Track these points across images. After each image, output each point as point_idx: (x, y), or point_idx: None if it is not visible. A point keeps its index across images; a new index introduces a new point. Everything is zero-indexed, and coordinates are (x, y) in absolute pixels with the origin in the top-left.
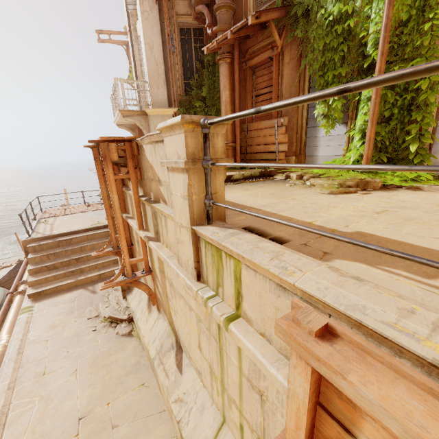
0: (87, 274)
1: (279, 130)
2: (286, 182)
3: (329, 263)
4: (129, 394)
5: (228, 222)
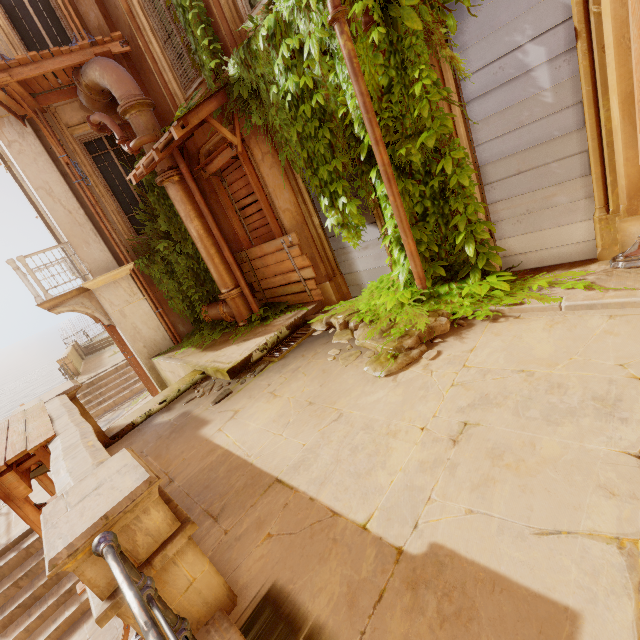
0: None
1: (292, 252)
2: (328, 342)
3: None
4: None
5: (240, 577)
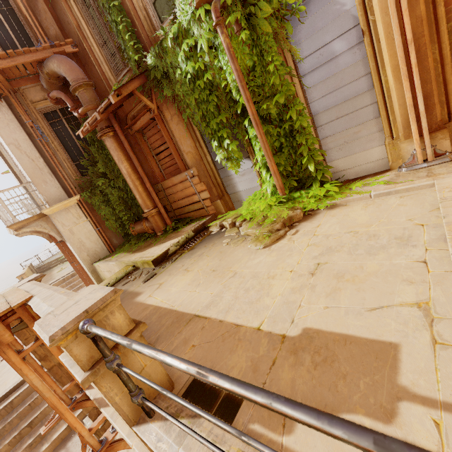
0: (51, 436)
1: (193, 181)
2: (222, 236)
3: (294, 437)
4: None
5: (175, 372)
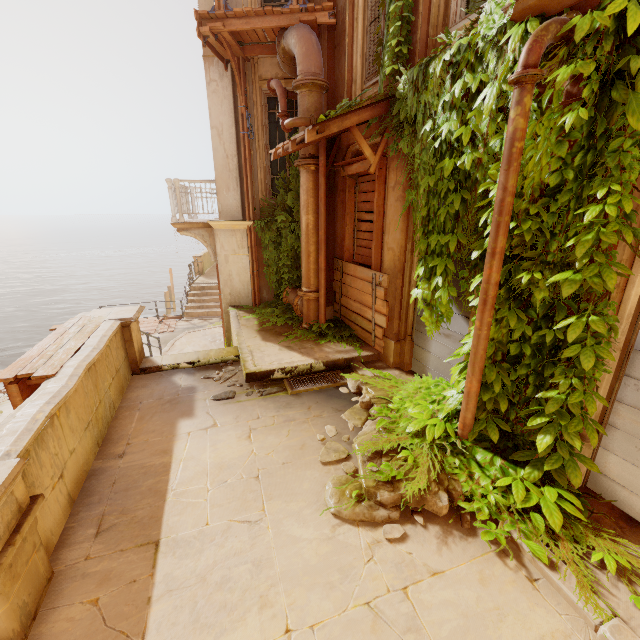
0: None
1: (377, 291)
2: (340, 412)
3: None
4: None
5: (46, 622)
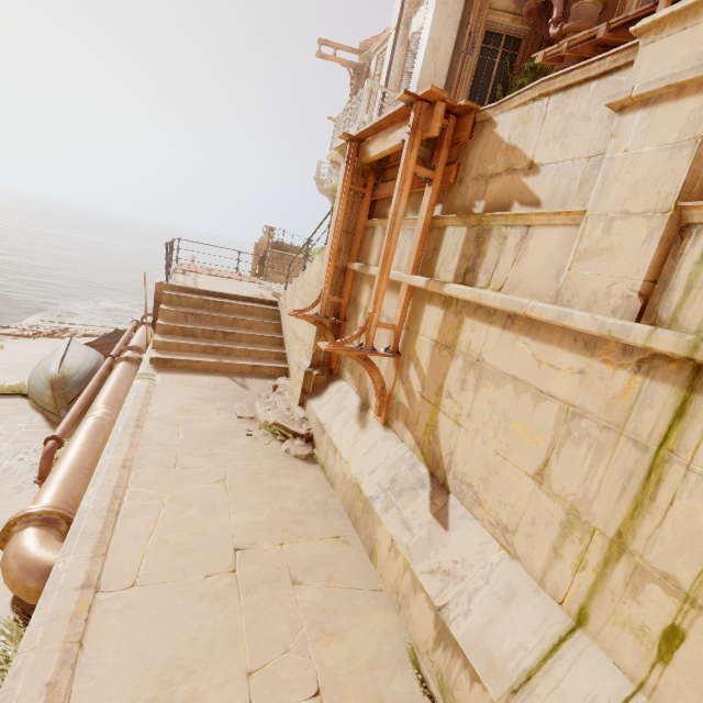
0: (236, 360)
1: None
2: None
3: None
4: (317, 544)
5: None
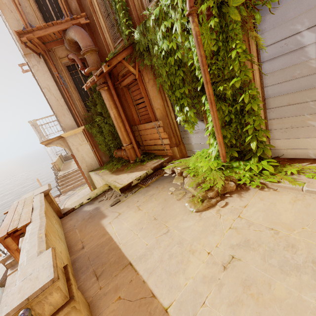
0: None
1: (159, 130)
2: (171, 182)
3: None
4: None
5: None
